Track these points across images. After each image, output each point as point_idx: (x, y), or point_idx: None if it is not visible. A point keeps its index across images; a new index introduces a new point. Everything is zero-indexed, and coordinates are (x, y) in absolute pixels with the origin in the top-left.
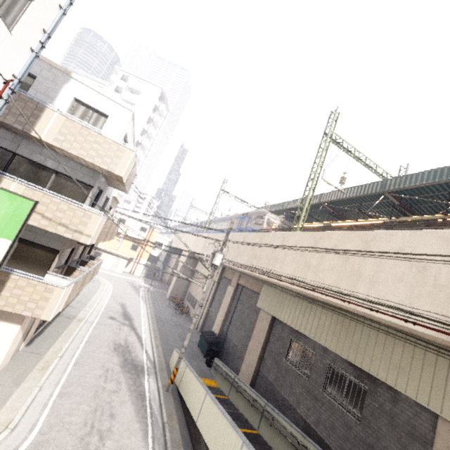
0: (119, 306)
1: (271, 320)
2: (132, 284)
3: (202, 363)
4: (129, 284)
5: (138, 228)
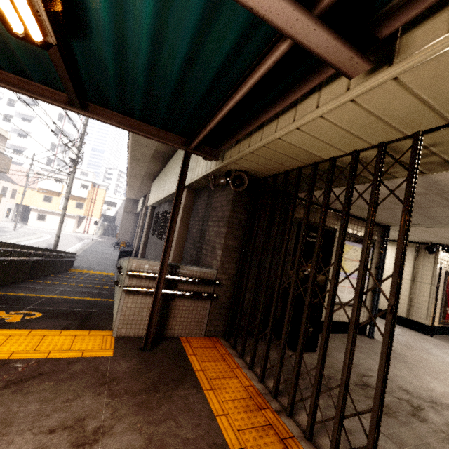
0: (47, 244)
1: (151, 211)
2: (80, 237)
3: (112, 267)
4: (75, 237)
5: (79, 186)
